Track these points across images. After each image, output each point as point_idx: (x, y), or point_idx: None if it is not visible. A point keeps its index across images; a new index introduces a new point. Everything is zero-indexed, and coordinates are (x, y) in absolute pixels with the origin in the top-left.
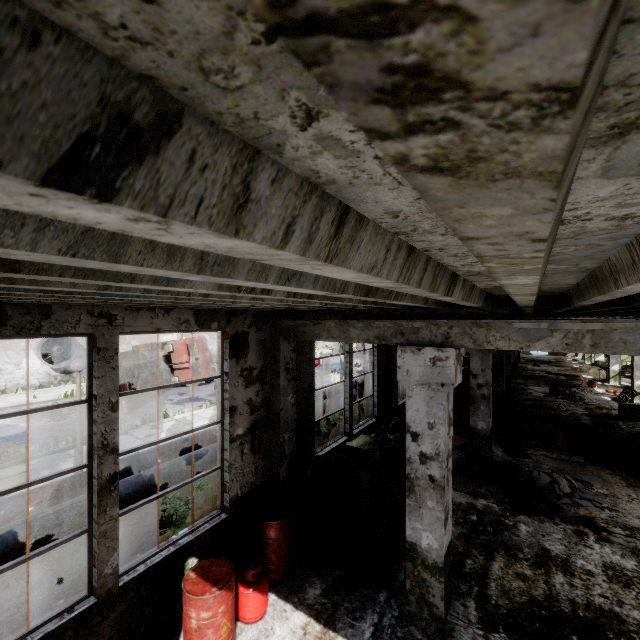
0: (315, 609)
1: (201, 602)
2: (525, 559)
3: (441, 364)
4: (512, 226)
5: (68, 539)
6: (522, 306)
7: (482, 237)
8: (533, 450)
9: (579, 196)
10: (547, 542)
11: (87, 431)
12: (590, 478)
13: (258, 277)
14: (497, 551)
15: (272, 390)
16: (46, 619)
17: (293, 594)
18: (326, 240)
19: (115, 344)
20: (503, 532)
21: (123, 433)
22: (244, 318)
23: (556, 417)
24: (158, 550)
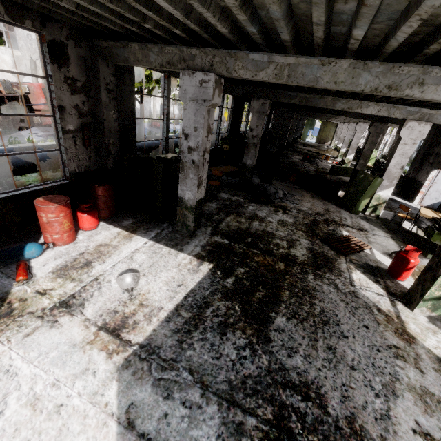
0: (126, 228)
1: (47, 209)
2: (244, 217)
3: (205, 85)
4: None
5: None
6: (258, 43)
7: None
8: (276, 181)
9: None
10: (259, 212)
11: None
12: (296, 193)
13: None
14: (233, 214)
15: (97, 104)
16: None
17: (115, 223)
18: None
19: None
20: (240, 208)
21: None
22: (60, 28)
23: (298, 170)
24: (16, 189)
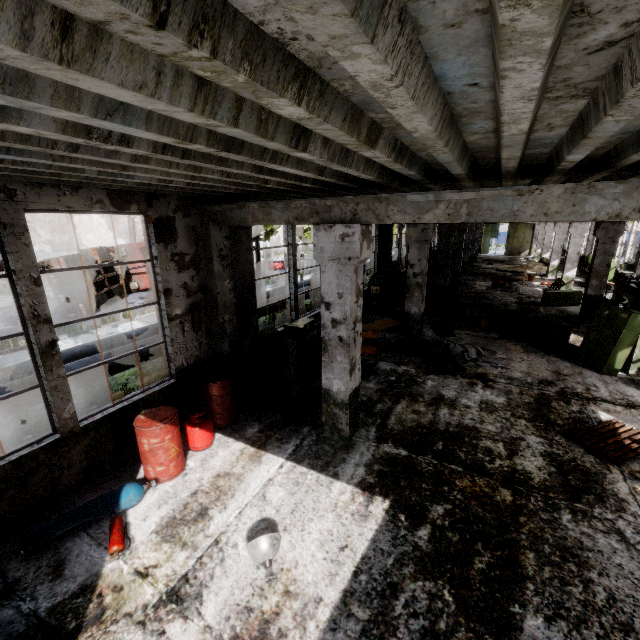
0: (252, 440)
1: (149, 432)
2: (423, 402)
3: (349, 240)
4: (95, 4)
5: (22, 391)
6: (417, 180)
7: (105, 21)
8: (459, 330)
9: (241, 5)
10: (444, 391)
11: (15, 303)
12: (497, 348)
13: (67, 106)
14: (404, 398)
15: (208, 276)
16: (19, 448)
17: (235, 433)
18: (51, 42)
19: (22, 221)
20: (413, 386)
21: (84, 332)
22: (167, 202)
23: (489, 305)
24: (113, 404)
